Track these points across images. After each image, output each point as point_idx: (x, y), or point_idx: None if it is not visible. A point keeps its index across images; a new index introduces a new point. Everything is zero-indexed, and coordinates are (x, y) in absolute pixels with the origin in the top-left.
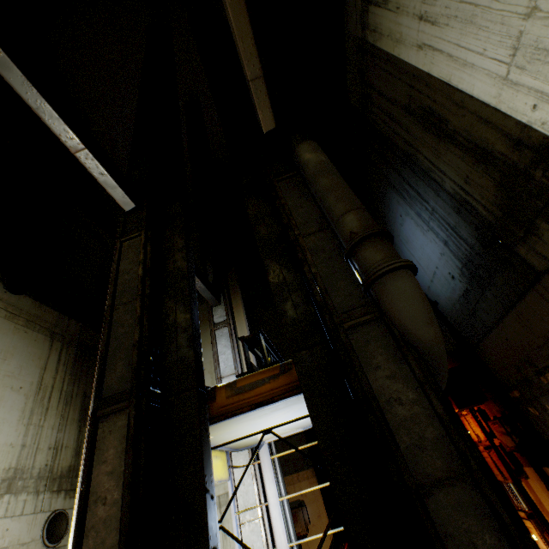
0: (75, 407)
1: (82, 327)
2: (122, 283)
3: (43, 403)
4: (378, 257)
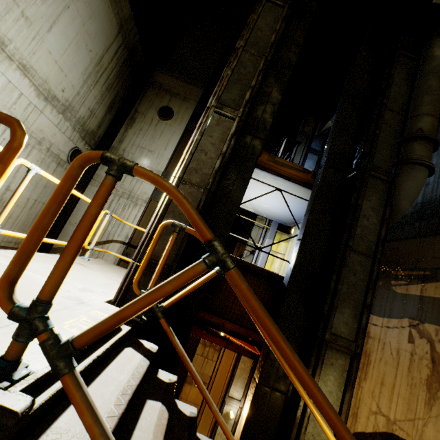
0: (110, 96)
1: (138, 40)
2: (254, 36)
3: (97, 75)
4: (423, 154)
